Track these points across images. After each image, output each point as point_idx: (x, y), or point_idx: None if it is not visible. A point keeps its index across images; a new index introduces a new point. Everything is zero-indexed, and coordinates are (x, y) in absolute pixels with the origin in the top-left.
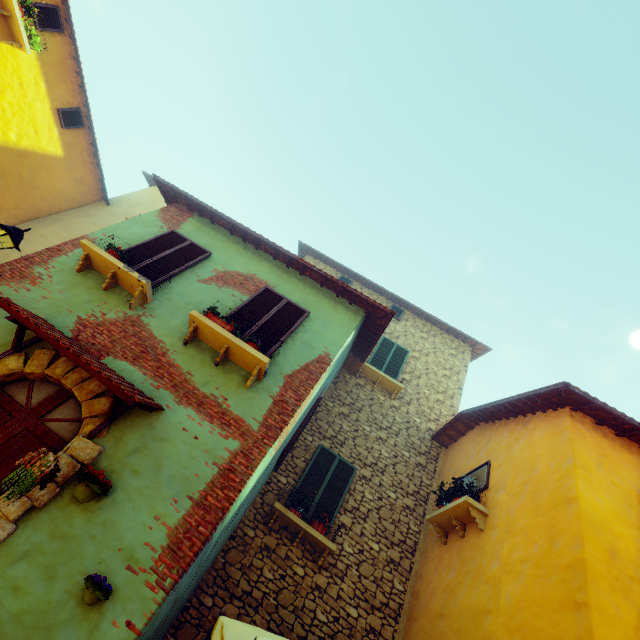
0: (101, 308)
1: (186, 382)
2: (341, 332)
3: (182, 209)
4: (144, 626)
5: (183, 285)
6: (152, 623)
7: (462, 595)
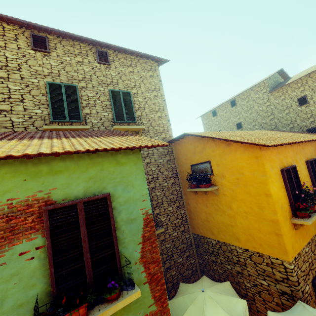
0: None
1: None
2: (139, 183)
3: None
4: None
5: None
6: None
7: (216, 217)
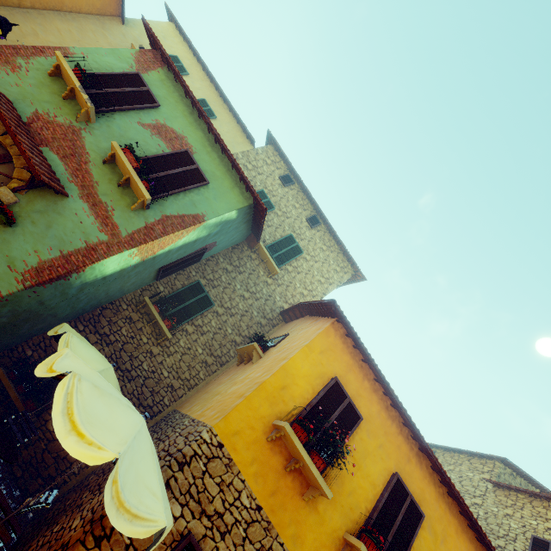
0: (55, 111)
1: (92, 187)
2: (225, 206)
3: (157, 57)
4: (6, 295)
5: (125, 121)
6: (15, 299)
7: (220, 387)
